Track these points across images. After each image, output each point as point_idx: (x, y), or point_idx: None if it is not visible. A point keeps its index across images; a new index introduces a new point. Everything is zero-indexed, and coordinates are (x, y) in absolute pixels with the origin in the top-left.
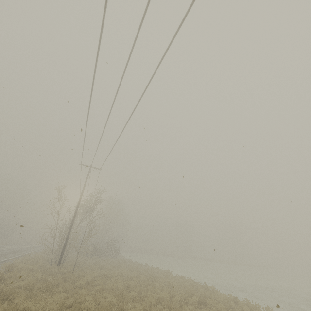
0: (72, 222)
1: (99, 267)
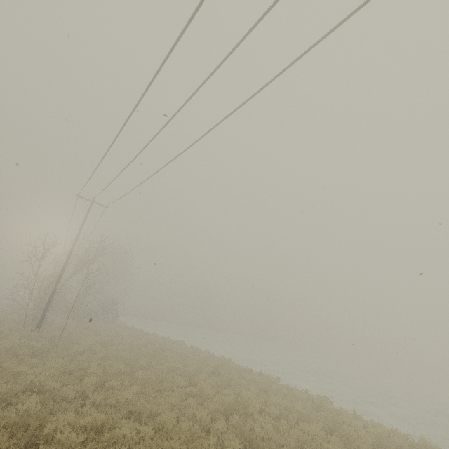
0: (60, 275)
1: (94, 333)
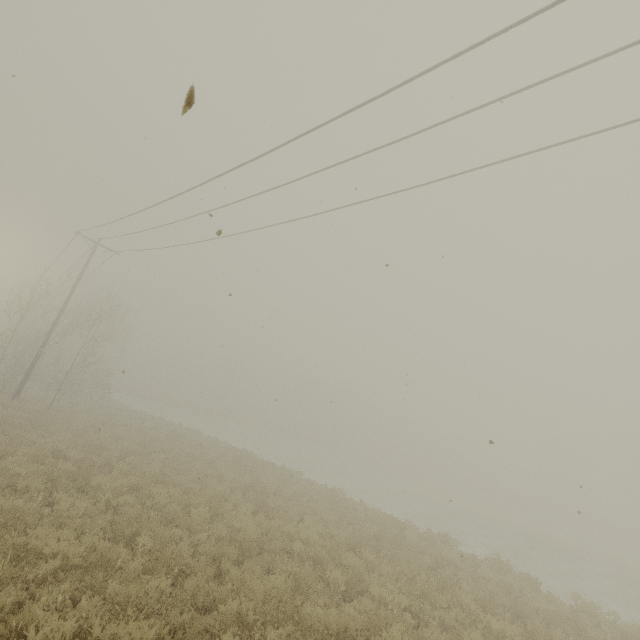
0: (49, 335)
1: (87, 410)
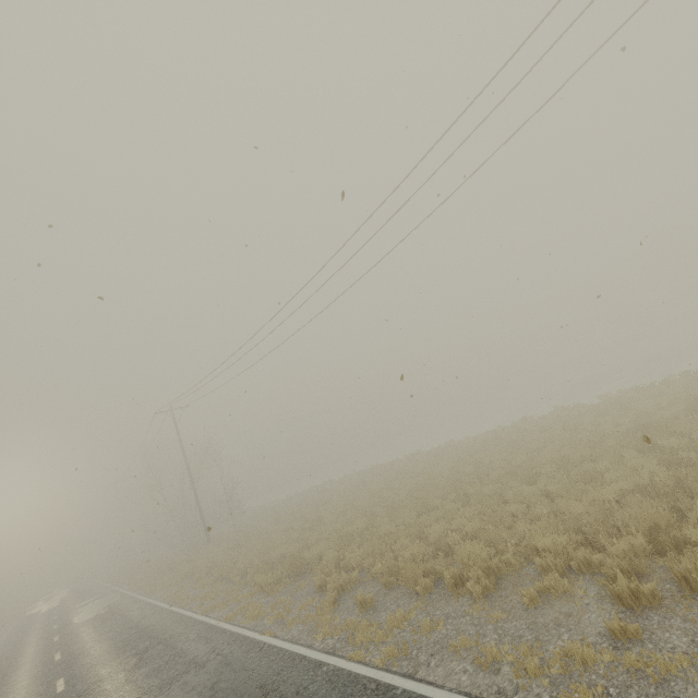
0: (195, 490)
1: (251, 520)
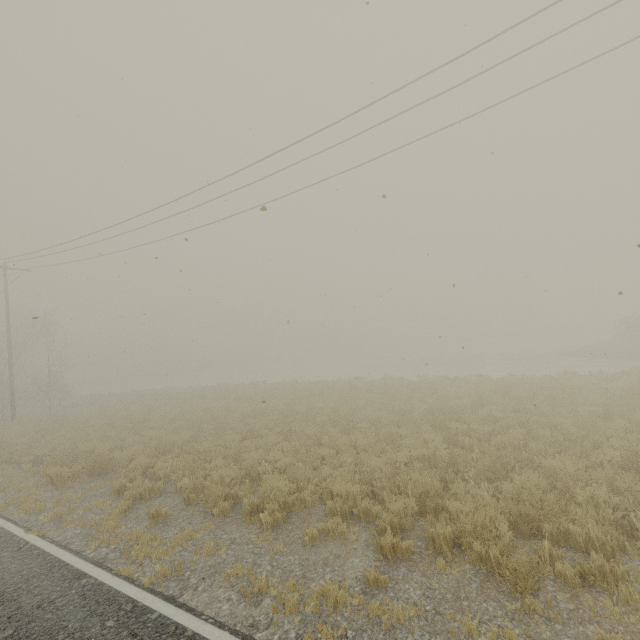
0: (11, 362)
1: (73, 407)
